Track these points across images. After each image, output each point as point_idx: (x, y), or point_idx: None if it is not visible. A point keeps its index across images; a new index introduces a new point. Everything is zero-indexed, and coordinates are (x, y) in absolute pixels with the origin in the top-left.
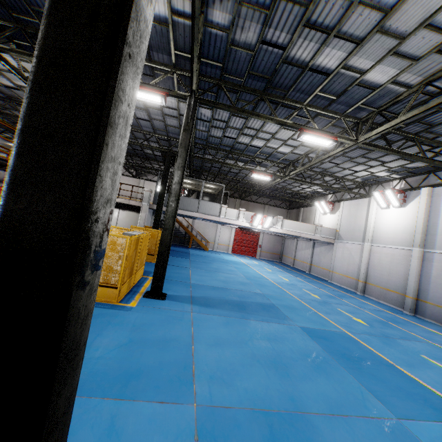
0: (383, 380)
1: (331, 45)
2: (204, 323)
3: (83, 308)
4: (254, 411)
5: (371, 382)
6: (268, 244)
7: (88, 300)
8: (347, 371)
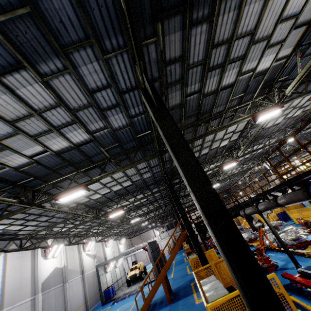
0: None
1: None
2: None
3: None
4: None
5: None
6: None
7: None
8: None
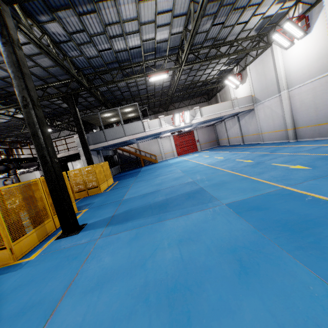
0: None
1: None
2: (104, 250)
3: None
4: None
5: None
6: (203, 137)
7: None
8: (295, 257)
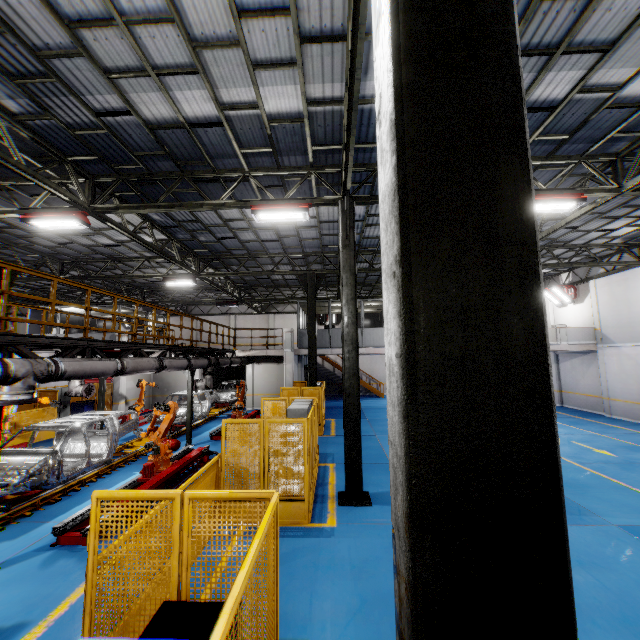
0: None
1: (555, 67)
2: None
3: None
4: None
5: None
6: None
7: None
8: None
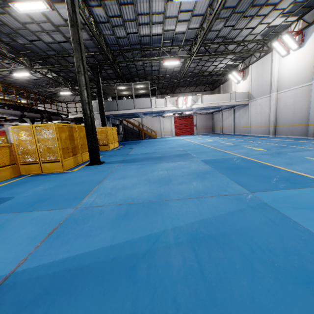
0: (255, 175)
1: None
2: (121, 170)
3: None
4: (121, 205)
5: (242, 178)
6: (201, 123)
7: None
8: (224, 175)
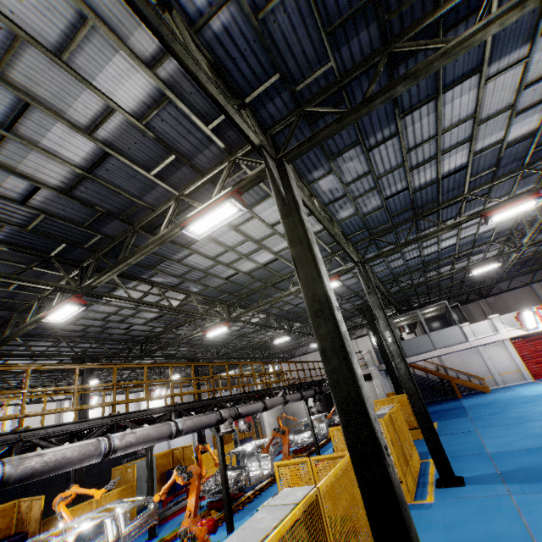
0: None
1: (445, 158)
2: (536, 506)
3: (395, 478)
4: None
5: None
6: None
7: (394, 474)
8: None
